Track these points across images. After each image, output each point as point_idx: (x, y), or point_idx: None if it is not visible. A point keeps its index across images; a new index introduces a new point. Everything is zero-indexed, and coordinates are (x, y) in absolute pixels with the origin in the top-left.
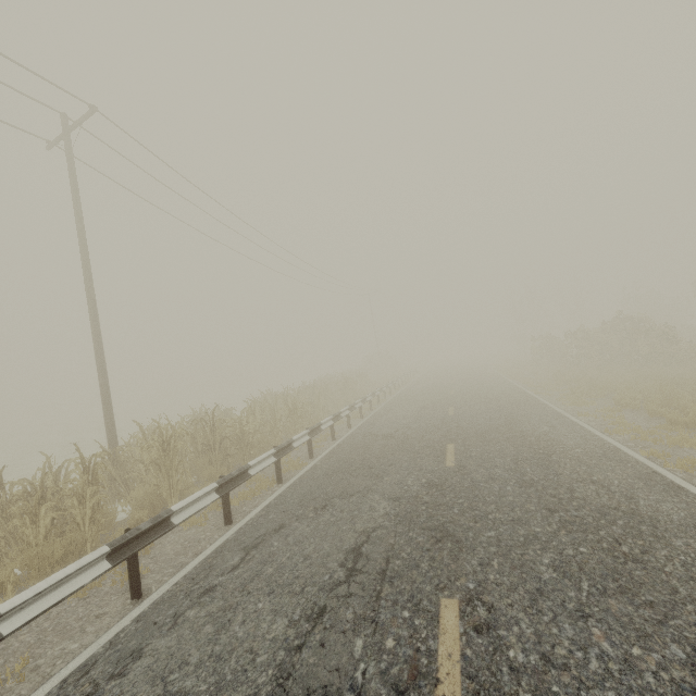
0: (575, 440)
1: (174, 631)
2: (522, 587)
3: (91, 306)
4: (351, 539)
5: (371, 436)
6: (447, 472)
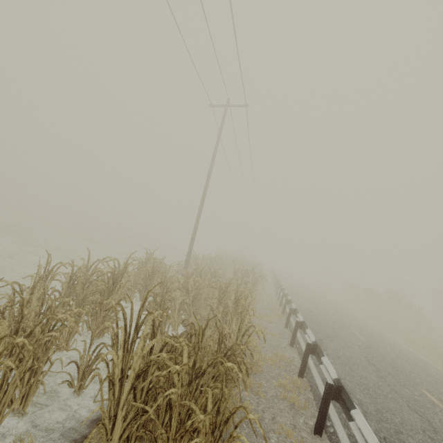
0: (407, 350)
1: (334, 364)
2: (442, 395)
3: (206, 191)
4: (361, 356)
5: (301, 307)
6: (367, 343)
